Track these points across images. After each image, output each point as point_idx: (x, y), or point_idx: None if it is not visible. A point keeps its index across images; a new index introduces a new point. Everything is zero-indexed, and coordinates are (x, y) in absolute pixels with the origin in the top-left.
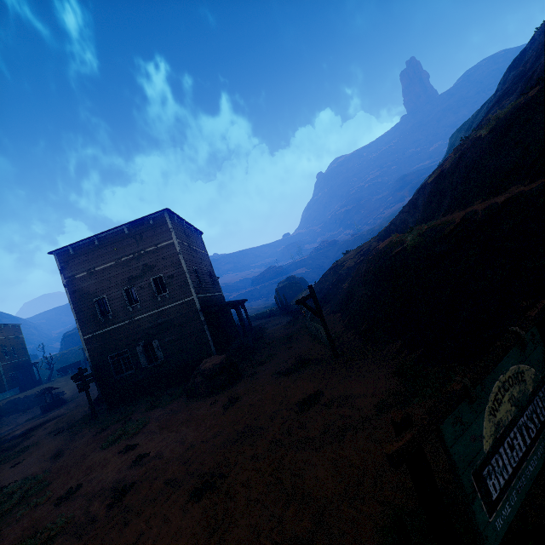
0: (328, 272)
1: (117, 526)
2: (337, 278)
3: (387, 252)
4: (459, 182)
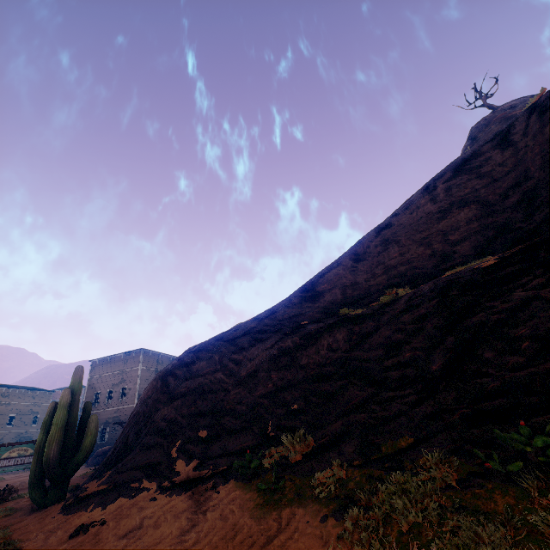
0: None
1: None
2: None
3: None
4: None
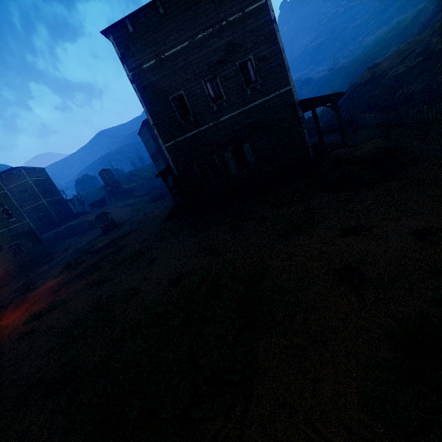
0: (361, 87)
1: None
2: (381, 88)
3: None
4: None
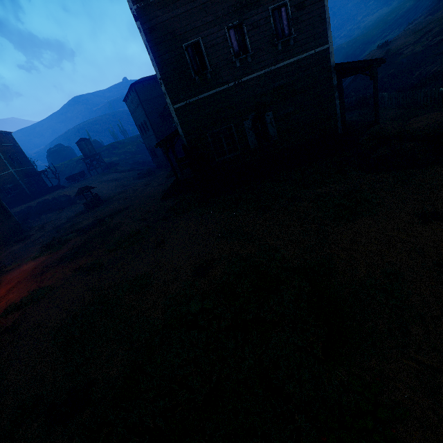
0: None
1: None
2: (396, 68)
3: None
4: None
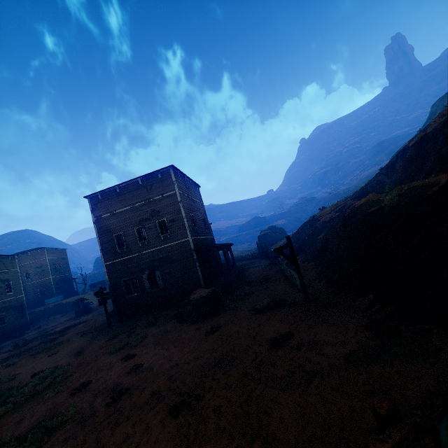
0: (305, 225)
1: (111, 425)
2: (313, 230)
3: (364, 210)
4: (444, 145)
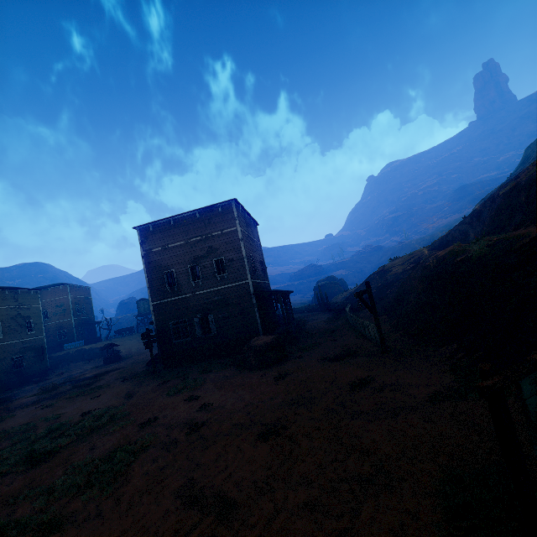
0: (373, 276)
1: (198, 448)
2: (383, 282)
3: (448, 260)
4: None
